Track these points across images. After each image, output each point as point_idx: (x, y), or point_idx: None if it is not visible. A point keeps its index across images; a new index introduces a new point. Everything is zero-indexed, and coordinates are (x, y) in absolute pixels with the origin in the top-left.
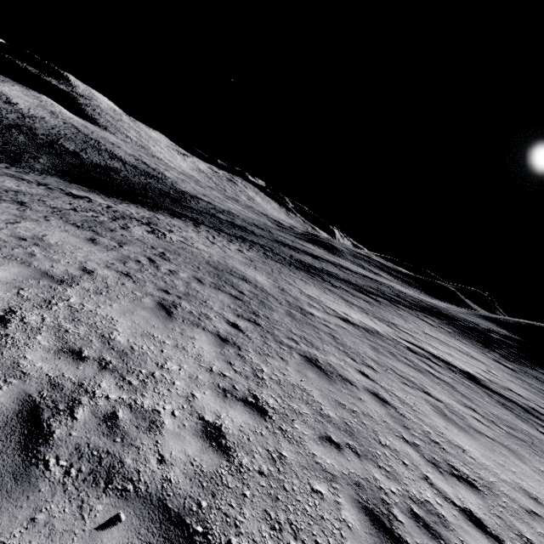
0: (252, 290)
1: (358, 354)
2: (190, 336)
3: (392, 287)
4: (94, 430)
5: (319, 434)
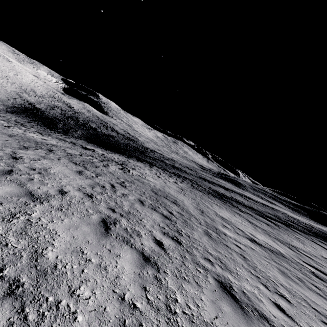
0: (179, 211)
1: (269, 279)
2: (117, 253)
3: (286, 214)
4: None
5: None
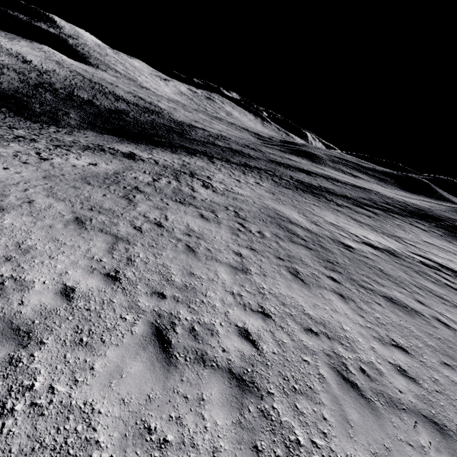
0: (305, 234)
1: (403, 282)
2: (328, 298)
3: (379, 194)
4: (365, 379)
5: (438, 361)
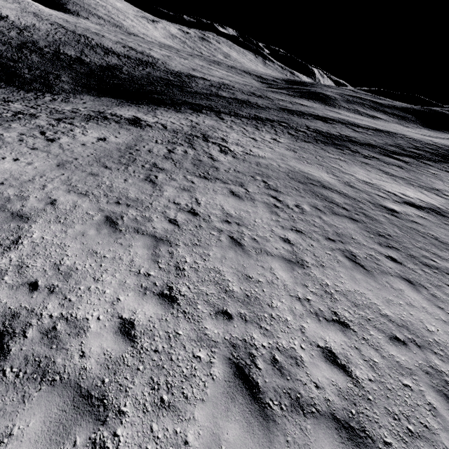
0: (343, 200)
1: None
2: (397, 288)
3: (405, 137)
4: None
5: None
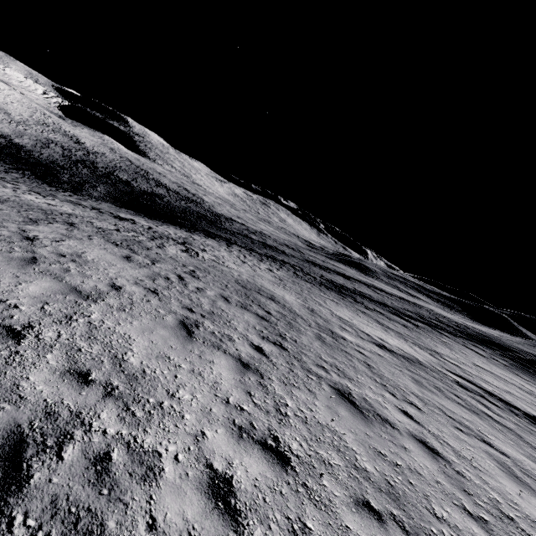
0: (279, 310)
1: (398, 387)
2: (209, 359)
3: (432, 311)
4: (80, 476)
5: (354, 497)
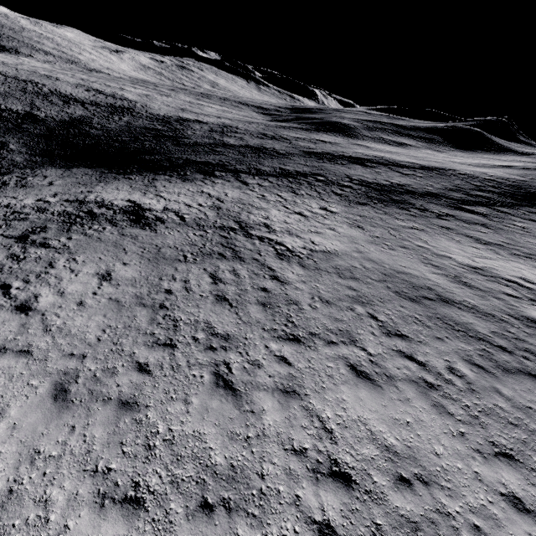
0: (486, 326)
1: None
2: None
3: (458, 174)
4: None
5: None
